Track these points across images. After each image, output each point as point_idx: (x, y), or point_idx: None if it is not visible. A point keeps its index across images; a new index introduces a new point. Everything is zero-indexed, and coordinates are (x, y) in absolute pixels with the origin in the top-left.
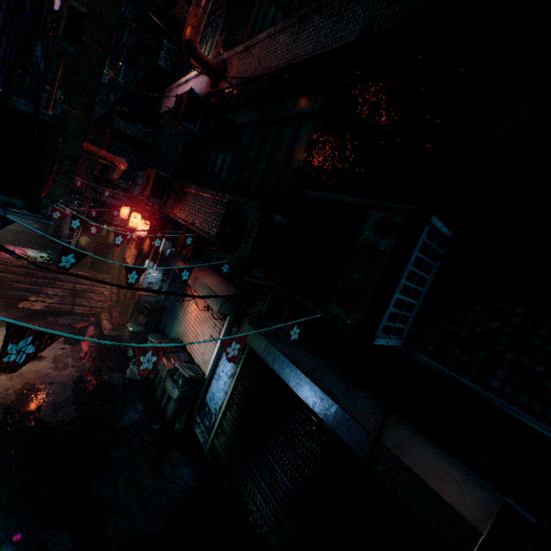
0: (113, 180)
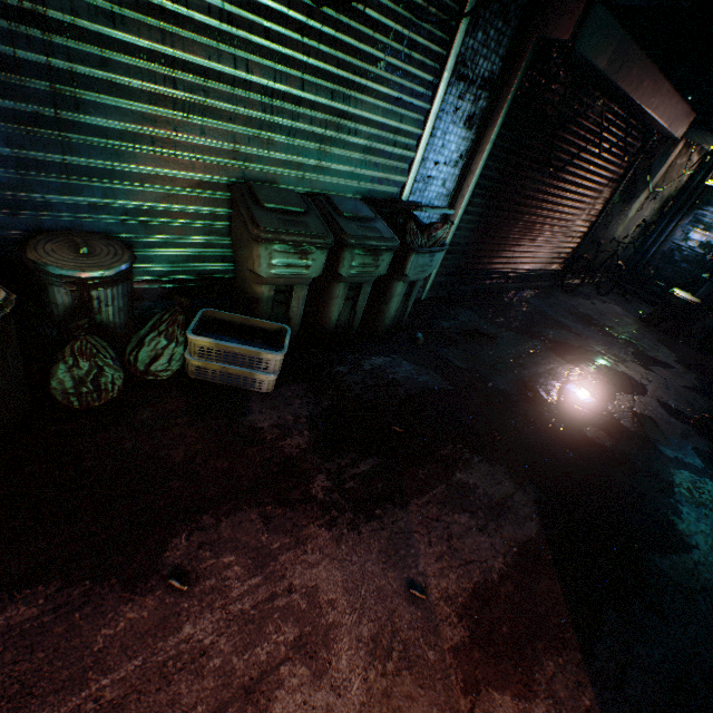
0: None
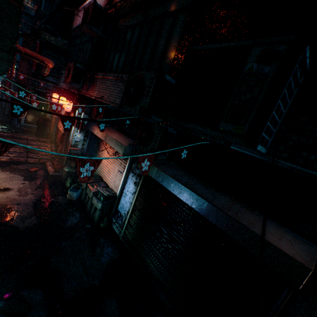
0: (45, 76)
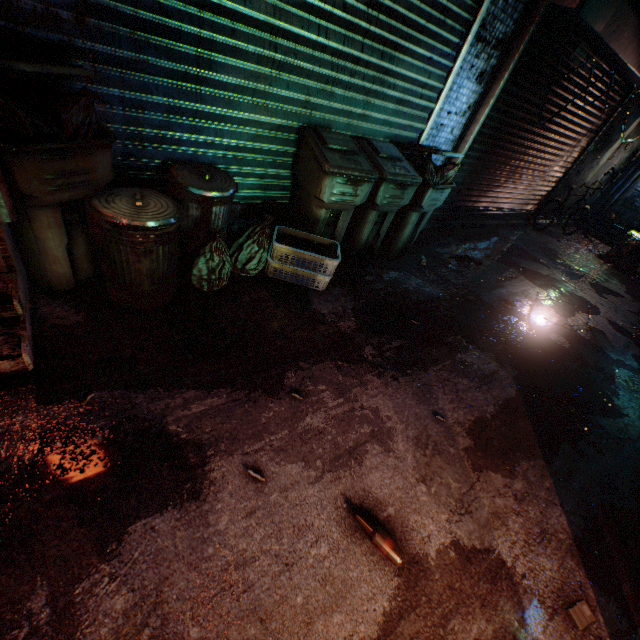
0: None
